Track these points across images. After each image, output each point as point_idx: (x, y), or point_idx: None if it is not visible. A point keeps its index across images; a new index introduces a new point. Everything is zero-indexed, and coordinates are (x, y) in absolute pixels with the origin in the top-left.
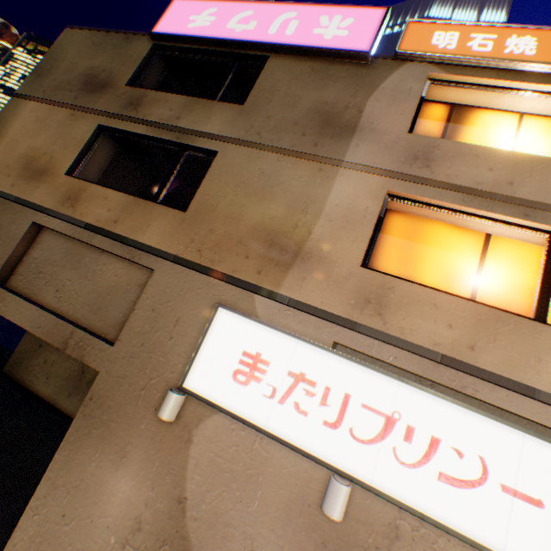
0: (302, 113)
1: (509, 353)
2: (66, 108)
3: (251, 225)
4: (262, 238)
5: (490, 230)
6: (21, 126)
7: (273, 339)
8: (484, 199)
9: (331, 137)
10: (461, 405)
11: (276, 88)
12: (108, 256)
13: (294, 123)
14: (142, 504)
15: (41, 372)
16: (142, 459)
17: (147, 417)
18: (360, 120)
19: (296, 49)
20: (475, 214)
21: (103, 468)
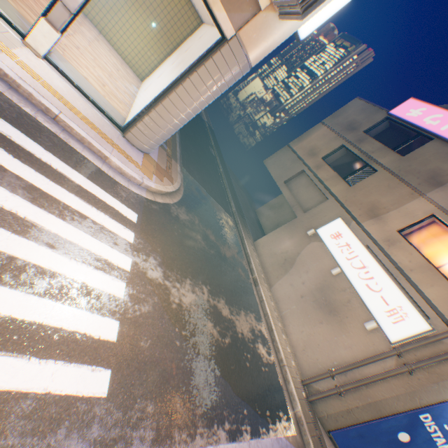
0: (425, 169)
1: (422, 278)
2: (335, 133)
3: (368, 201)
4: (369, 206)
5: None
6: (316, 135)
7: (348, 233)
8: None
9: (428, 183)
10: (388, 276)
11: (423, 154)
12: (316, 189)
13: (417, 172)
14: (289, 249)
15: (265, 217)
16: (295, 241)
17: (301, 233)
18: None
19: (446, 141)
20: None
21: (285, 237)
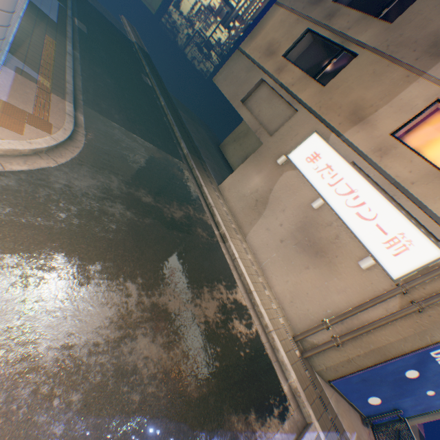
0: (424, 34)
1: (428, 191)
2: (296, 15)
3: (349, 101)
4: (350, 108)
5: None
6: (272, 24)
7: (327, 151)
8: None
9: (430, 55)
10: (384, 197)
11: (421, 12)
12: (282, 101)
13: (413, 42)
14: (259, 187)
15: (231, 152)
16: (264, 175)
17: (271, 164)
18: None
19: None
20: None
21: (253, 173)
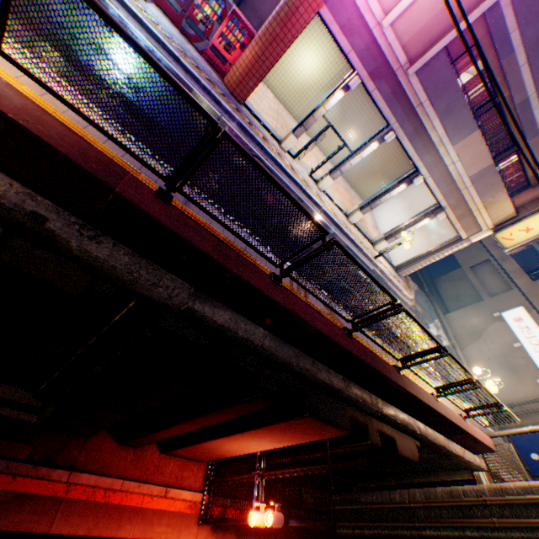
0: None
1: None
2: None
3: None
4: None
5: None
6: None
7: (527, 318)
8: None
9: None
10: None
11: None
12: (500, 278)
13: None
14: (476, 324)
15: (443, 288)
16: (481, 318)
17: (487, 313)
18: None
19: None
20: None
21: (472, 315)
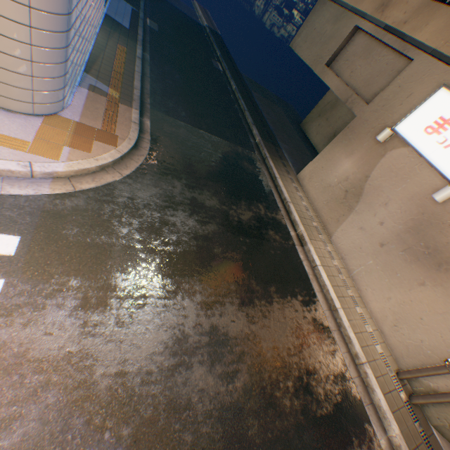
0: None
1: None
2: None
3: None
4: None
5: None
6: None
7: None
8: None
9: None
10: None
11: None
12: (386, 51)
13: None
14: (350, 173)
15: (314, 130)
16: (357, 157)
17: (368, 142)
18: None
19: None
20: None
21: (341, 157)
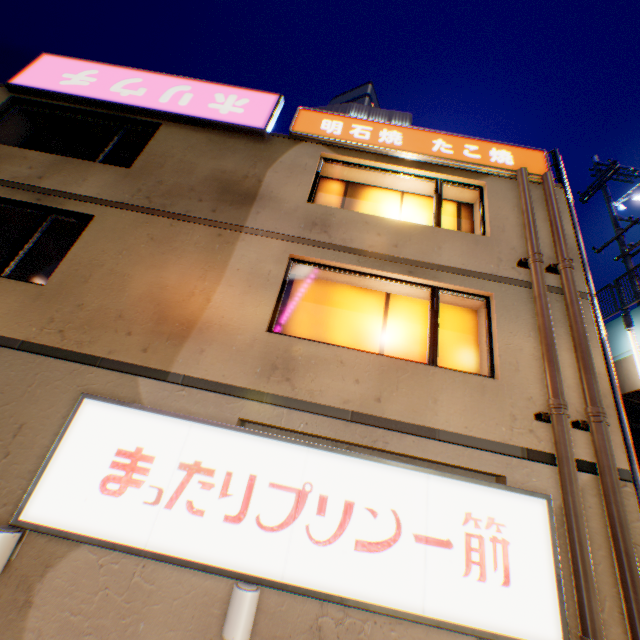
0: (200, 179)
1: (411, 399)
2: None
3: (137, 296)
4: (150, 309)
5: (389, 289)
6: None
7: (160, 427)
8: (376, 259)
9: (231, 203)
10: (371, 459)
11: (170, 154)
12: None
13: (190, 189)
14: None
15: None
16: None
17: None
18: (260, 188)
19: (191, 119)
20: (372, 274)
21: None
